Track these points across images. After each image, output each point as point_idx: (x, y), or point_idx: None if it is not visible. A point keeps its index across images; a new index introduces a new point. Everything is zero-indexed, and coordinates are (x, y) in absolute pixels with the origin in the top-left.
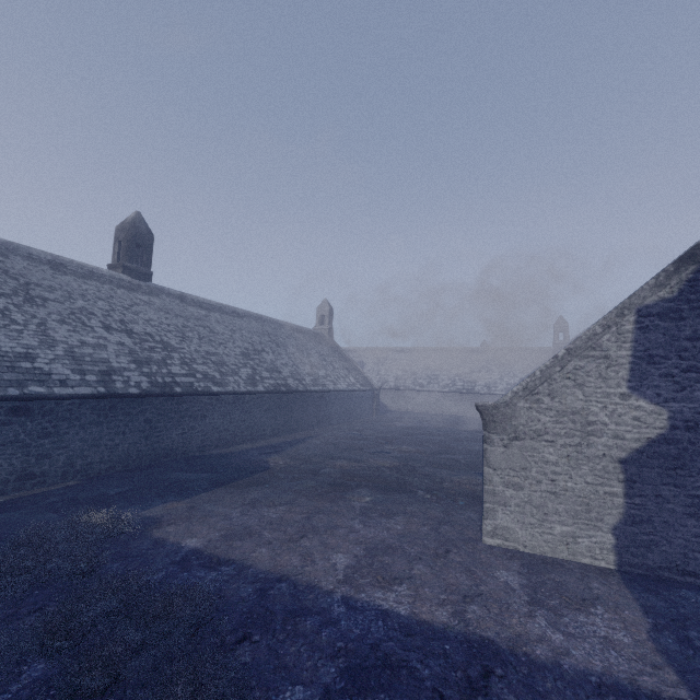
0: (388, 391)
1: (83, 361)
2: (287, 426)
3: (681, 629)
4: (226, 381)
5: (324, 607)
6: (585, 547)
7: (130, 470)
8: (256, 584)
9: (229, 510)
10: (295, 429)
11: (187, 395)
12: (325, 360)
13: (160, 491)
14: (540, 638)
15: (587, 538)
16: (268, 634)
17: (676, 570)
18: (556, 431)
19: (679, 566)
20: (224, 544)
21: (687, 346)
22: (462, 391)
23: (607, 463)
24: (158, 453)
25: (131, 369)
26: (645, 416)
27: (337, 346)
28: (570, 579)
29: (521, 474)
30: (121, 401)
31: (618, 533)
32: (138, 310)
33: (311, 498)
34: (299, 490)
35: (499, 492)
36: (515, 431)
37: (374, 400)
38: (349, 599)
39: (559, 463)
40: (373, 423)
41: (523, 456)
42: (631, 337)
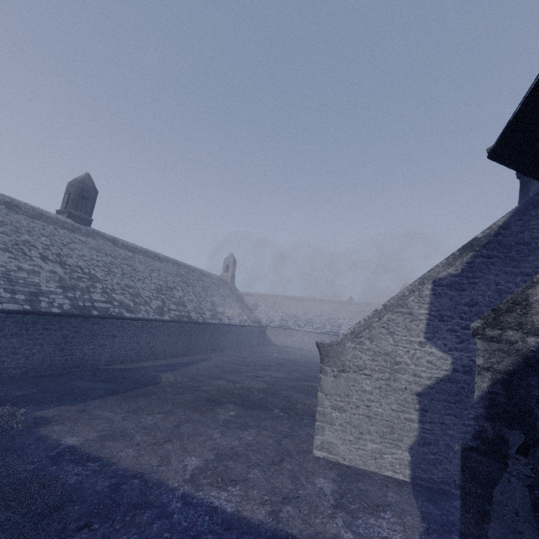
0: (274, 328)
1: (16, 283)
2: (185, 349)
3: (447, 533)
4: (138, 309)
5: (164, 502)
6: (389, 462)
7: (41, 376)
8: (113, 479)
9: (113, 415)
10: (192, 353)
11: (102, 318)
12: (225, 300)
13: (60, 395)
14: (334, 536)
15: (391, 455)
16: (107, 524)
17: (454, 484)
18: (372, 367)
19: (456, 481)
20: (99, 443)
21: (466, 310)
22: (330, 333)
23: (408, 395)
24: (69, 363)
25: (58, 292)
26: (436, 360)
27: (236, 290)
28: (372, 488)
29: (345, 399)
30: (43, 318)
31: (413, 451)
32: (74, 247)
33: (186, 409)
34: (178, 402)
35: (328, 413)
36: (343, 365)
37: (261, 335)
38: (188, 496)
39: (373, 392)
40: (257, 353)
41: (347, 385)
42: (428, 300)
